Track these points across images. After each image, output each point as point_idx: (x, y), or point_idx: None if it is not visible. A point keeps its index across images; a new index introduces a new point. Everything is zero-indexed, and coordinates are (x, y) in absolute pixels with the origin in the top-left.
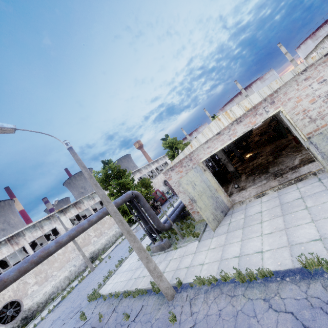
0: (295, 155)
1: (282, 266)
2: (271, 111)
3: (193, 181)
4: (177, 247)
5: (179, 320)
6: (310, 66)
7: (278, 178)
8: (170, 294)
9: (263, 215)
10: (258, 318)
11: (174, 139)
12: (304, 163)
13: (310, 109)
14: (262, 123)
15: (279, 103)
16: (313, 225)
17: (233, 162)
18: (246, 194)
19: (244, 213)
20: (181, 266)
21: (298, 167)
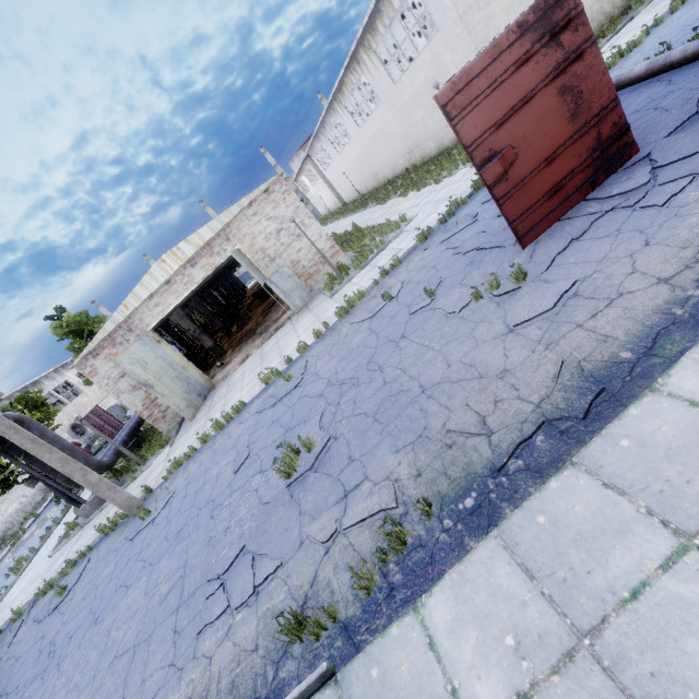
0: (281, 307)
1: (254, 396)
2: (229, 249)
3: (141, 358)
4: (135, 477)
5: (154, 509)
6: (254, 201)
7: (263, 335)
8: (136, 505)
9: (246, 374)
10: (232, 436)
11: (82, 314)
12: (286, 312)
13: (267, 248)
14: None
15: (235, 240)
16: (279, 356)
17: (214, 338)
18: (231, 366)
19: (228, 384)
20: (148, 483)
21: (280, 317)
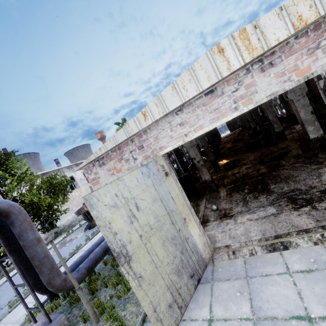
0: (313, 168)
1: None
2: None
3: (134, 197)
4: None
5: None
6: None
7: (306, 209)
8: None
9: None
10: None
11: None
12: None
13: None
14: (231, 132)
15: None
16: None
17: None
18: (239, 231)
19: (248, 296)
20: None
21: None
